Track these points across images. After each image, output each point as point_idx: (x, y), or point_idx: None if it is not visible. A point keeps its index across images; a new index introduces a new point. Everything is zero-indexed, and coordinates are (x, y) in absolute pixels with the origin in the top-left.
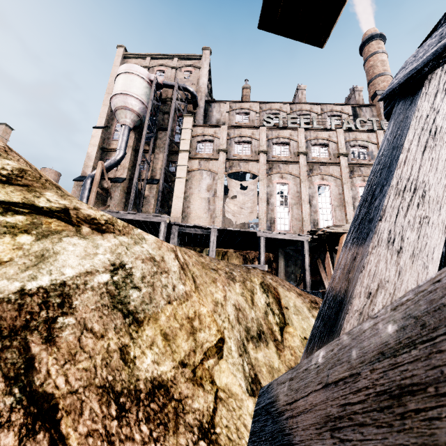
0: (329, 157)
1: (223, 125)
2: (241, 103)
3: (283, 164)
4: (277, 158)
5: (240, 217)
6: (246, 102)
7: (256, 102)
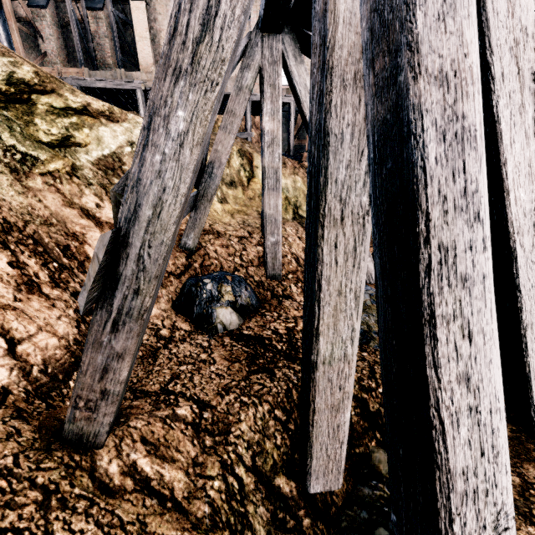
0: None
1: None
2: None
3: None
4: None
5: None
6: None
7: None
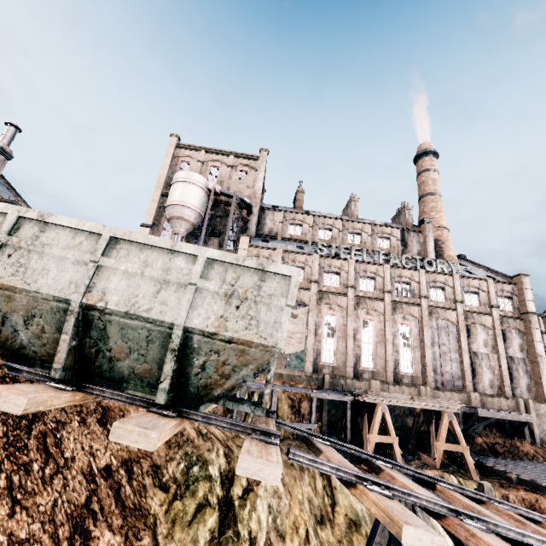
0: (375, 292)
1: (278, 249)
2: (295, 214)
3: (333, 295)
4: (327, 288)
5: (288, 347)
6: (300, 213)
7: (310, 214)
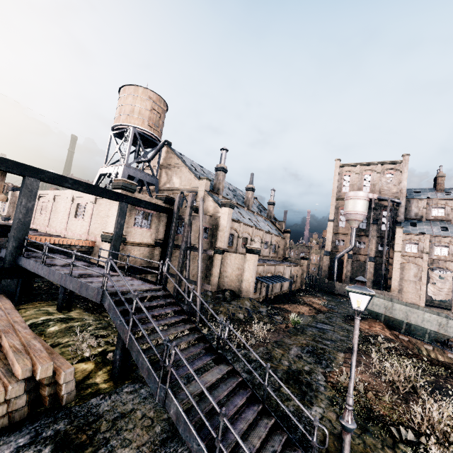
0: None
1: (426, 235)
2: (437, 200)
3: None
4: None
5: (438, 296)
6: (442, 199)
7: (452, 199)
